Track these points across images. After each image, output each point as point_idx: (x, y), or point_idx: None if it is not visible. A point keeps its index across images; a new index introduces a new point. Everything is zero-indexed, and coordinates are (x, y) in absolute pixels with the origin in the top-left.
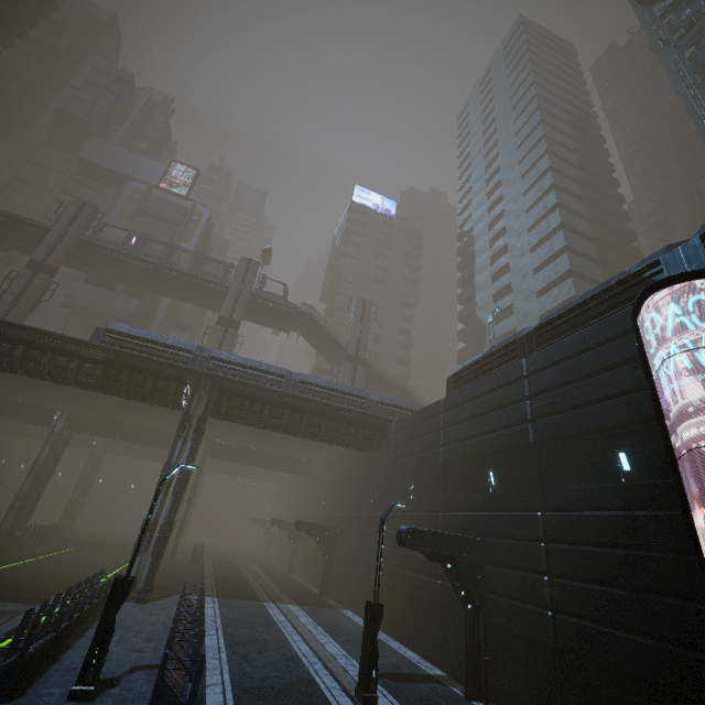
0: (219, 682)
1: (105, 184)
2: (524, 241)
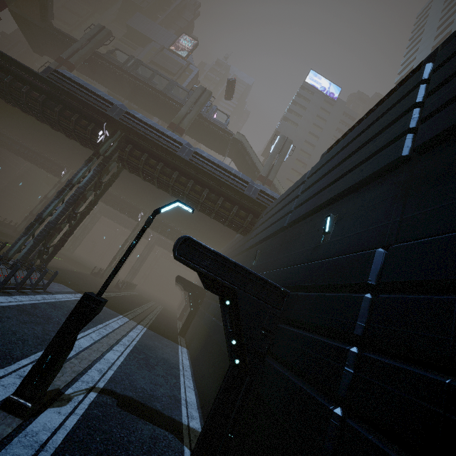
0: None
1: (138, 45)
2: None
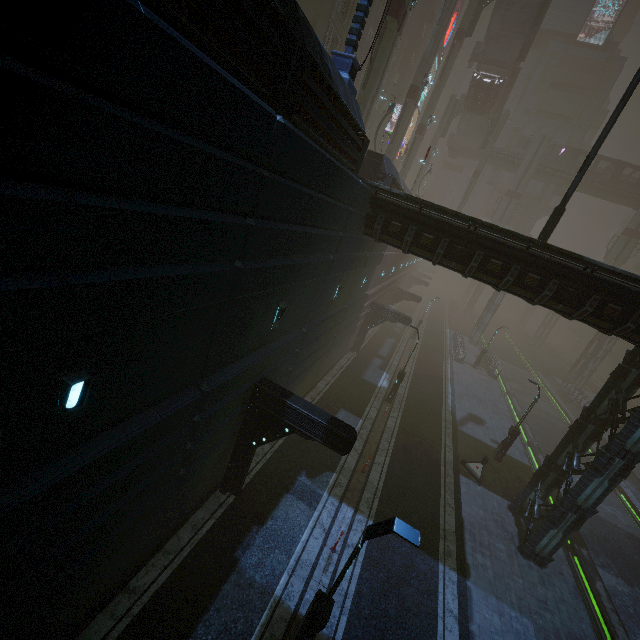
0: None
1: None
2: None
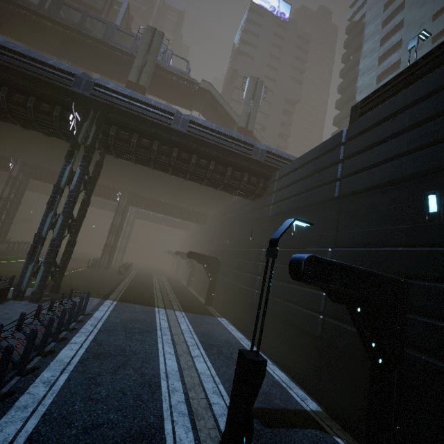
0: (4, 443)
1: None
2: (427, 10)
